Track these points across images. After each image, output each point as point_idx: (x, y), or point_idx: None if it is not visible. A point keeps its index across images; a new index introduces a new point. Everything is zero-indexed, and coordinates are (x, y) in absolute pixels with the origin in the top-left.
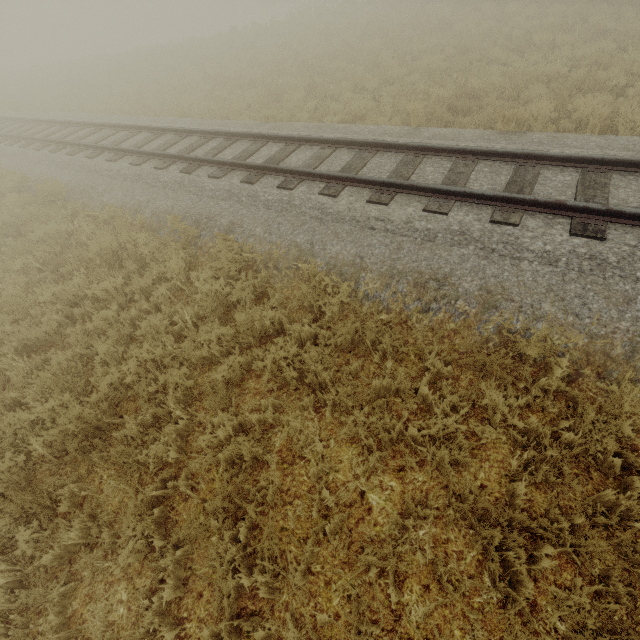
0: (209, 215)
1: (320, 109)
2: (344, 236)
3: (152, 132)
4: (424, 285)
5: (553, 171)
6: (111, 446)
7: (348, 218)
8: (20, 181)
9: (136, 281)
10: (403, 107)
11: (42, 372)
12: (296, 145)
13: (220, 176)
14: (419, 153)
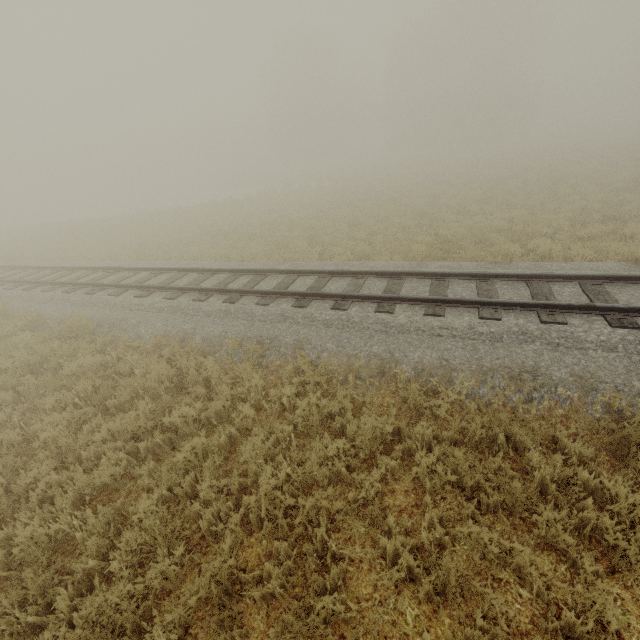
0: (270, 336)
1: (327, 252)
2: (418, 343)
3: (176, 272)
4: (519, 377)
5: (558, 285)
6: (243, 616)
7: (413, 329)
8: (32, 319)
9: (212, 404)
10: (398, 249)
11: (151, 519)
12: (329, 277)
13: (269, 303)
14: (443, 278)
